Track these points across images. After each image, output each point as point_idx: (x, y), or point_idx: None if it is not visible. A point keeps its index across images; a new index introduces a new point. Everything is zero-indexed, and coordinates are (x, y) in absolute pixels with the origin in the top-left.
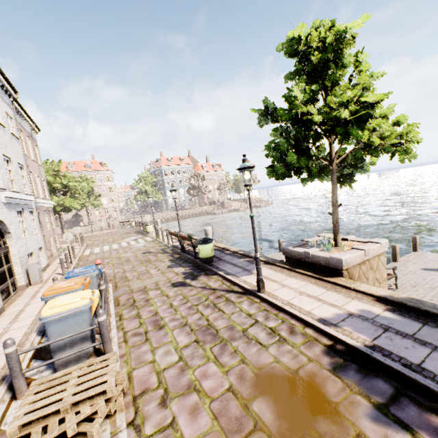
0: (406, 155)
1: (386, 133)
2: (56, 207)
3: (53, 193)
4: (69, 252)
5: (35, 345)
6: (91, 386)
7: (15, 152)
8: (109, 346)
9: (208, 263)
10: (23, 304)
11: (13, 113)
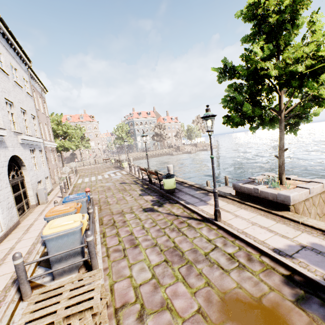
0: None
1: None
2: (58, 147)
3: (57, 137)
4: (67, 180)
5: (40, 253)
6: (80, 301)
7: (29, 106)
8: (95, 261)
9: (171, 193)
10: (33, 219)
11: (28, 77)
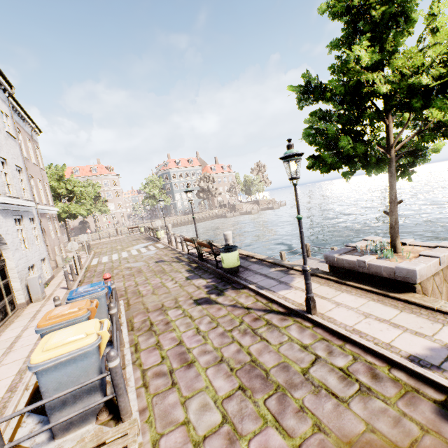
0: None
1: None
2: (61, 213)
3: (58, 199)
4: (75, 262)
5: (31, 388)
6: None
7: (12, 153)
8: (124, 400)
9: (233, 273)
10: (21, 328)
11: (9, 110)
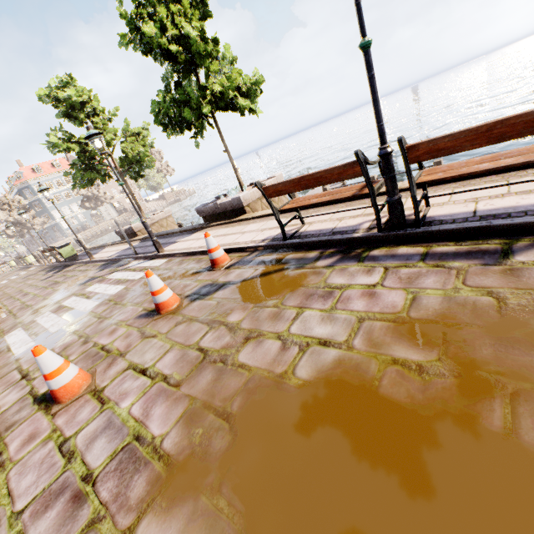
0: (150, 158)
1: (129, 148)
2: None
3: None
4: None
5: None
6: None
7: None
8: None
9: (73, 260)
10: None
11: None
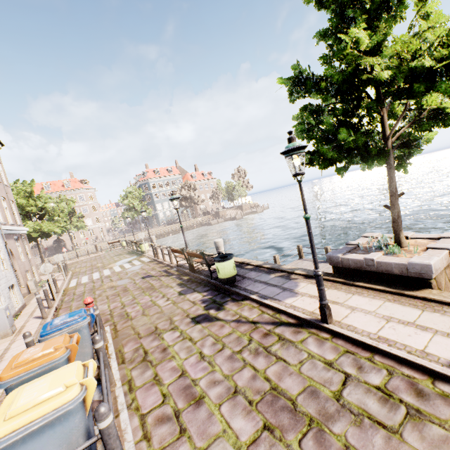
0: None
1: None
2: (32, 233)
3: (27, 217)
4: (50, 286)
5: None
6: None
7: None
8: None
9: (230, 284)
10: None
11: None
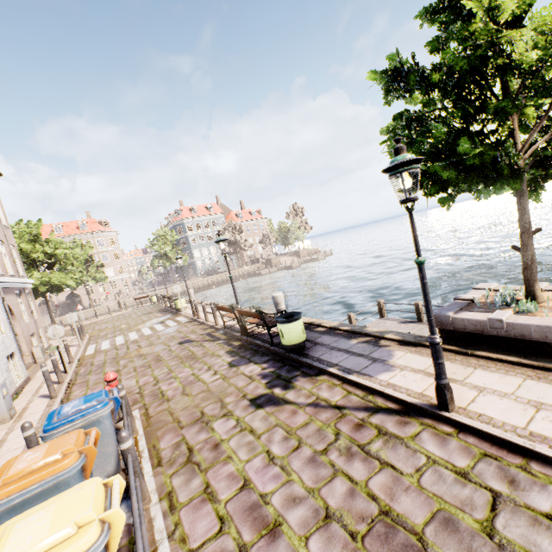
0: None
1: None
2: (39, 286)
3: (33, 267)
4: (60, 355)
5: None
6: None
7: None
8: None
9: (298, 352)
10: None
11: None
